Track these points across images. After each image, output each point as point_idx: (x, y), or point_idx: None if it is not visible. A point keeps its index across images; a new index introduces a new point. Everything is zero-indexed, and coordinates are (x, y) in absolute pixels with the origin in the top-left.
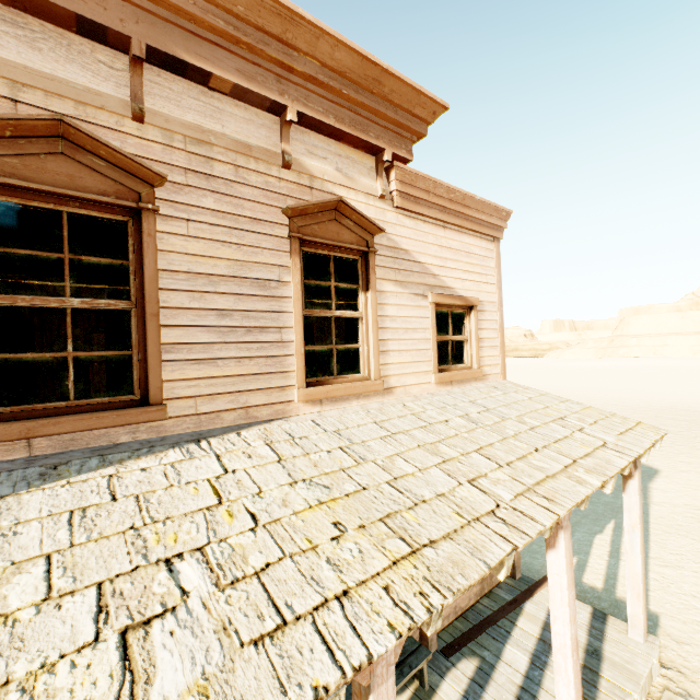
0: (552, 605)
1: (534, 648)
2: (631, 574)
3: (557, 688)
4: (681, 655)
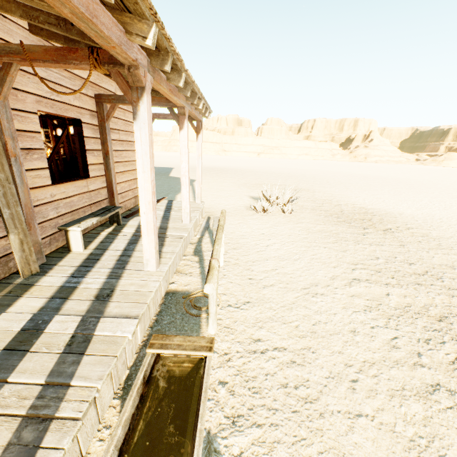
0: (181, 156)
1: (165, 210)
2: (198, 177)
3: (182, 192)
4: (210, 210)
